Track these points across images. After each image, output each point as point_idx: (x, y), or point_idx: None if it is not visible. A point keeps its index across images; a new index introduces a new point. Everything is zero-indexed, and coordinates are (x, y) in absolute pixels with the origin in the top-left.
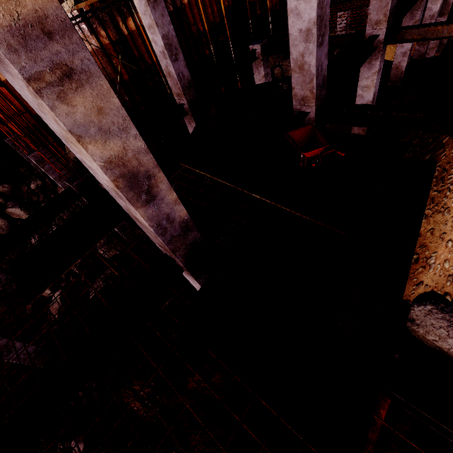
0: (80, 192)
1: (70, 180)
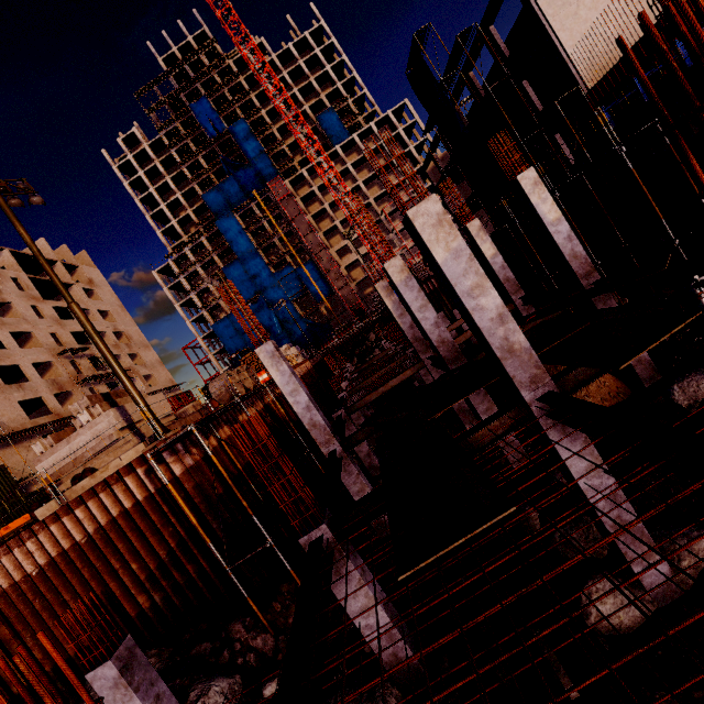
0: (333, 535)
1: (309, 529)
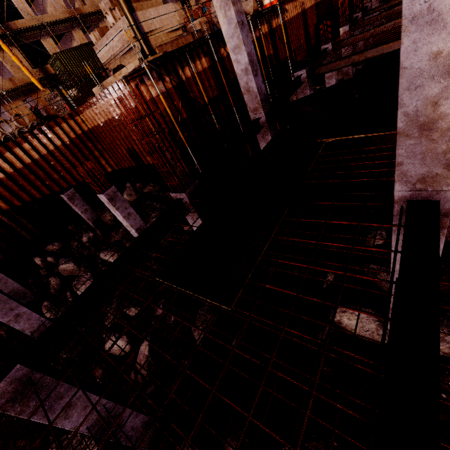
0: (190, 201)
1: (178, 190)
